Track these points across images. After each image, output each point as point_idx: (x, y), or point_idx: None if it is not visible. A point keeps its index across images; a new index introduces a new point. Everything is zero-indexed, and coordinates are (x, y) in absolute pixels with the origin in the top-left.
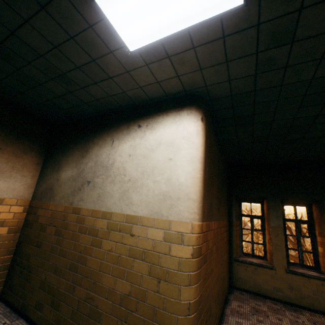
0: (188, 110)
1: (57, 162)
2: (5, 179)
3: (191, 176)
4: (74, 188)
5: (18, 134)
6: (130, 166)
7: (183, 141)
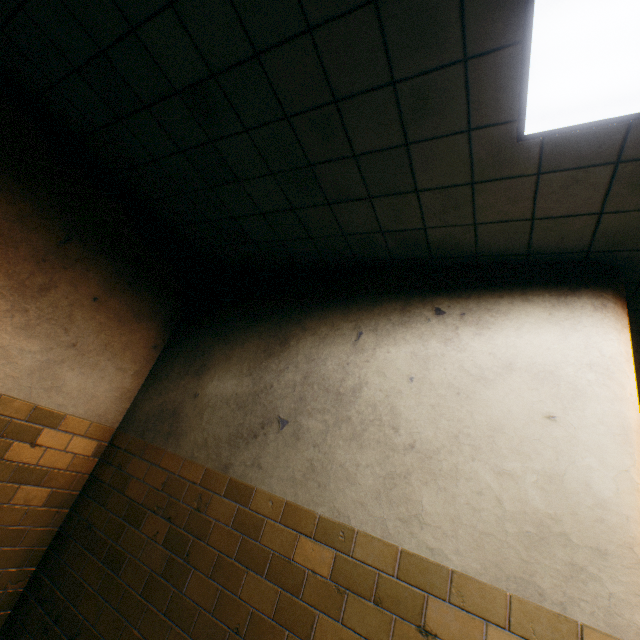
0: (594, 298)
1: (201, 353)
2: (83, 369)
3: (633, 487)
4: (238, 428)
5: (138, 276)
6: (413, 407)
7: (590, 375)
